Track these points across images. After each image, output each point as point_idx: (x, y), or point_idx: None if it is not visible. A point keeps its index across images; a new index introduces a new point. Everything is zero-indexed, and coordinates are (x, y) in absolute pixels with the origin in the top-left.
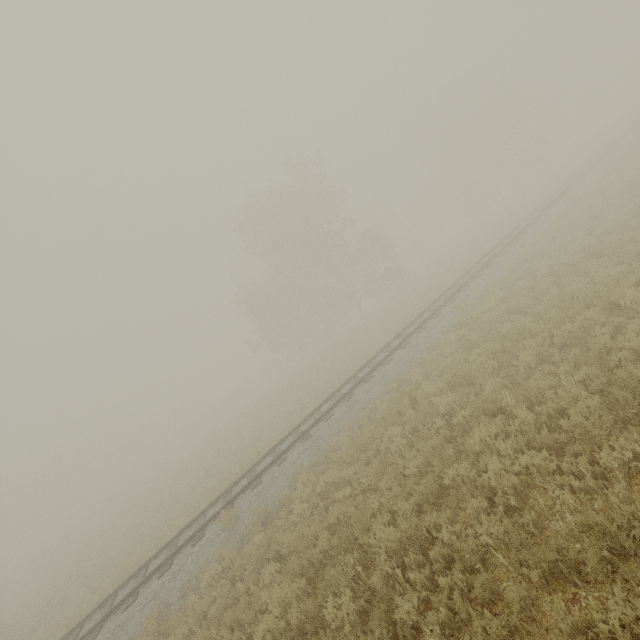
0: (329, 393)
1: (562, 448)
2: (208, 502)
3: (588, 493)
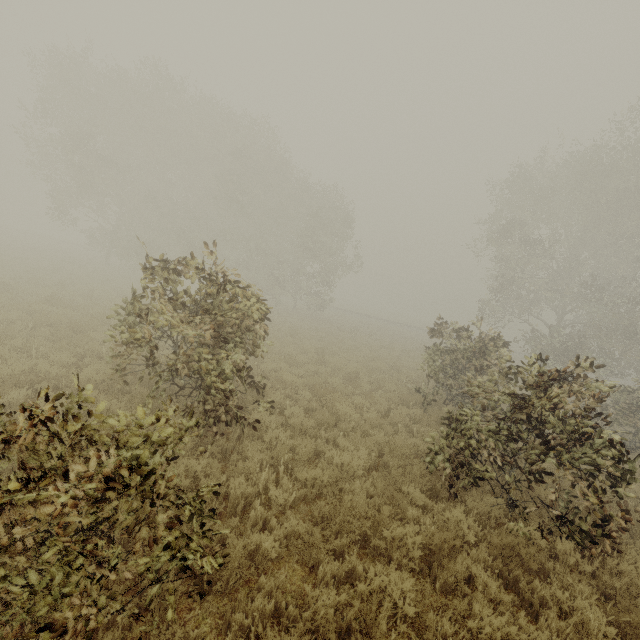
0: None
1: None
2: None
3: None
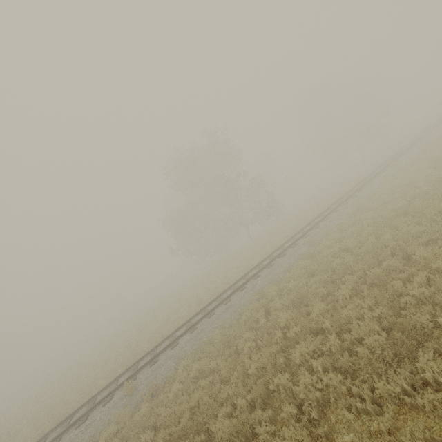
0: (218, 294)
1: (358, 370)
2: (124, 369)
3: (368, 414)
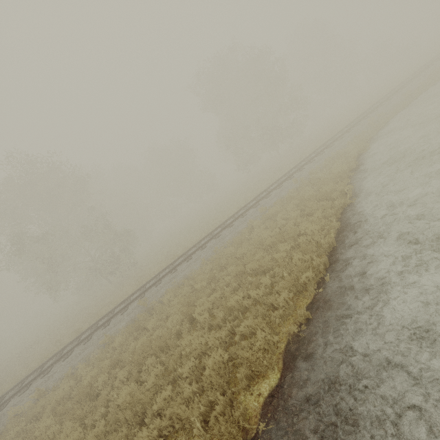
0: None
1: None
2: None
3: None
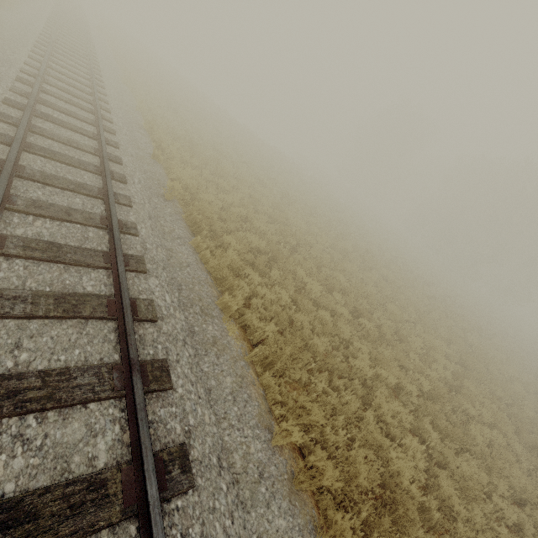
0: None
1: None
2: None
3: None
